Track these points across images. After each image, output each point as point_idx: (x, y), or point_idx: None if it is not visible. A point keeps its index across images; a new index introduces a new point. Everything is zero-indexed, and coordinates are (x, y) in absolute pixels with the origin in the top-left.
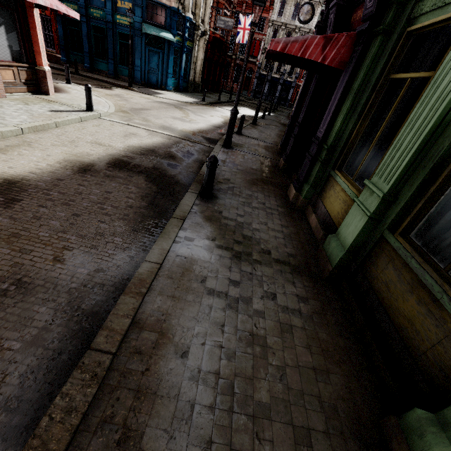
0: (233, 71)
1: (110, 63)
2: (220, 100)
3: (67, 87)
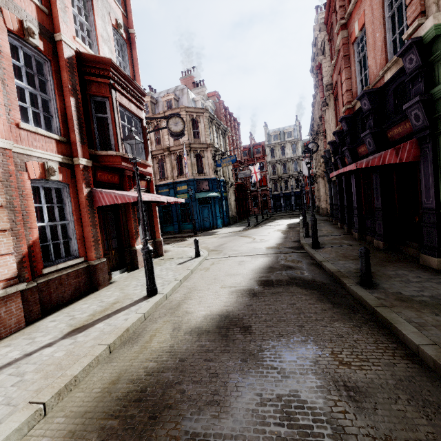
0: (251, 200)
1: (175, 224)
2: (258, 221)
3: (164, 248)
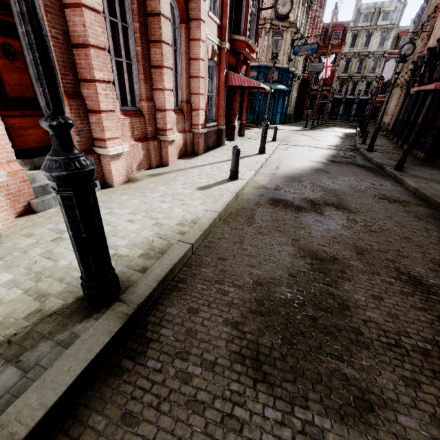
0: (308, 101)
1: None
2: (313, 125)
3: None
